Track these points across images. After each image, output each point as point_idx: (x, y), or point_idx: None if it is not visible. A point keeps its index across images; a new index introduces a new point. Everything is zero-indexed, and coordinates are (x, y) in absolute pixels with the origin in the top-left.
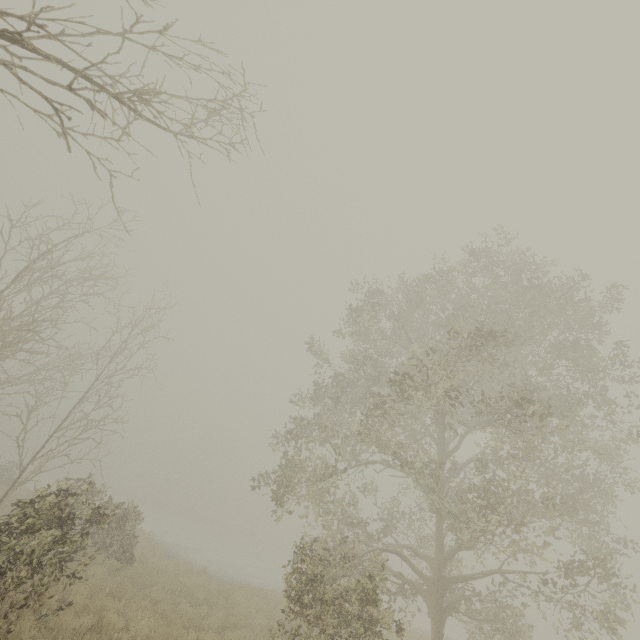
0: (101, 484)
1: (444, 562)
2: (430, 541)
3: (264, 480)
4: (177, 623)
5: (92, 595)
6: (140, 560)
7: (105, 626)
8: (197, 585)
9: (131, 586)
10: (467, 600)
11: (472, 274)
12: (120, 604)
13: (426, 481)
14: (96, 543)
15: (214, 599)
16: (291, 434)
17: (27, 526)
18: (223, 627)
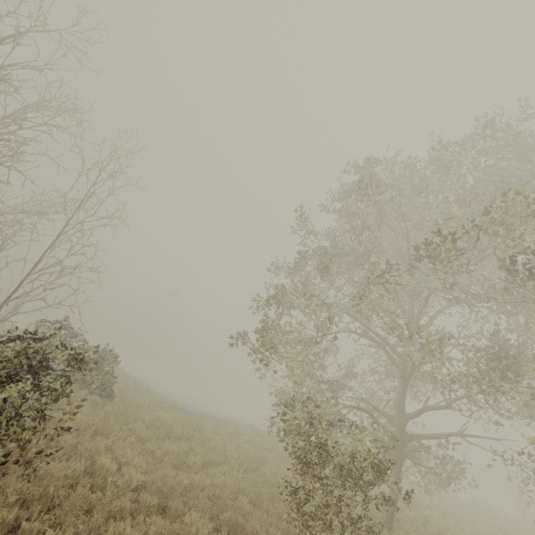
0: (79, 328)
1: (406, 421)
2: (382, 399)
3: (242, 339)
4: (164, 460)
5: (79, 432)
6: (118, 394)
7: (98, 470)
8: (171, 419)
9: (116, 424)
10: (413, 449)
11: (481, 153)
12: (107, 440)
13: (420, 356)
14: (78, 380)
15: (190, 434)
16: (273, 299)
17: (1, 375)
18: (204, 462)
